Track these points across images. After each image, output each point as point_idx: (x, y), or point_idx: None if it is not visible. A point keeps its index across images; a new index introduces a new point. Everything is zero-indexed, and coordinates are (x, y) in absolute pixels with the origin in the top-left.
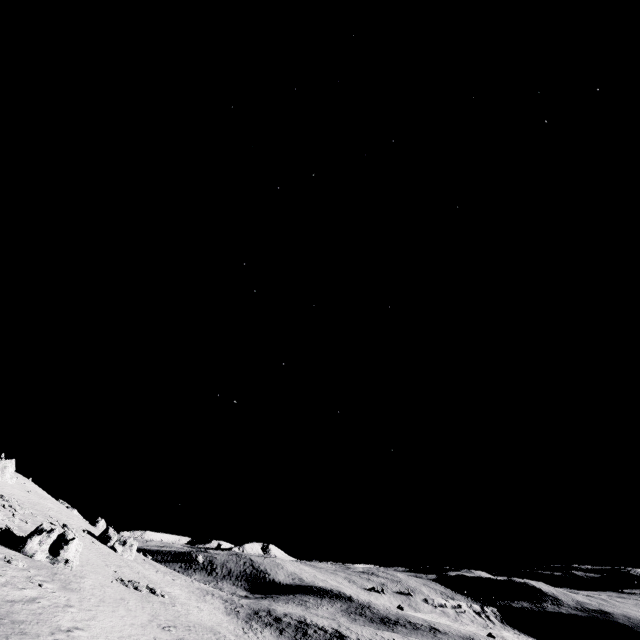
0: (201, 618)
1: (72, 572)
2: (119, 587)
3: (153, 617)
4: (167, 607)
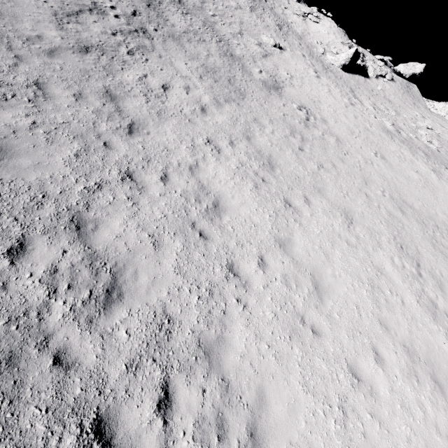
0: (343, 292)
1: (446, 177)
2: (443, 213)
3: (334, 134)
4: (385, 224)
